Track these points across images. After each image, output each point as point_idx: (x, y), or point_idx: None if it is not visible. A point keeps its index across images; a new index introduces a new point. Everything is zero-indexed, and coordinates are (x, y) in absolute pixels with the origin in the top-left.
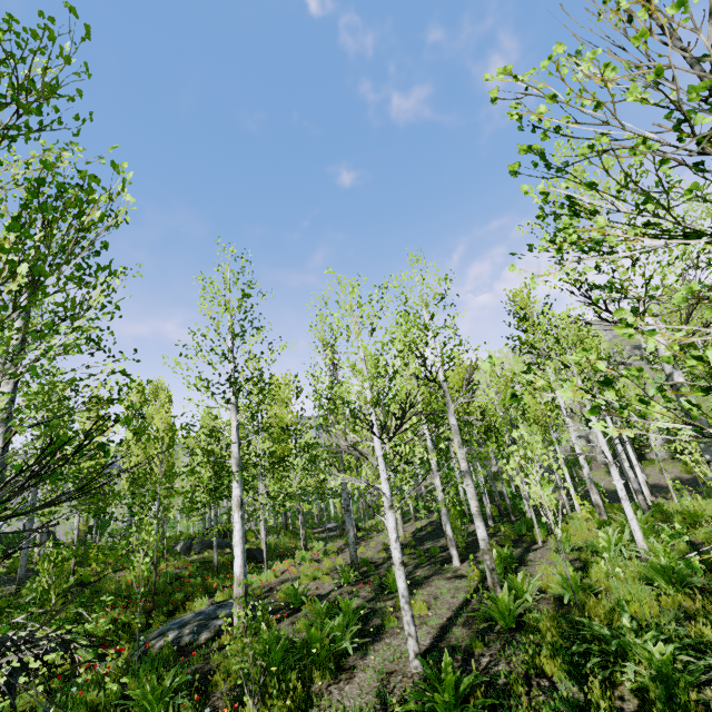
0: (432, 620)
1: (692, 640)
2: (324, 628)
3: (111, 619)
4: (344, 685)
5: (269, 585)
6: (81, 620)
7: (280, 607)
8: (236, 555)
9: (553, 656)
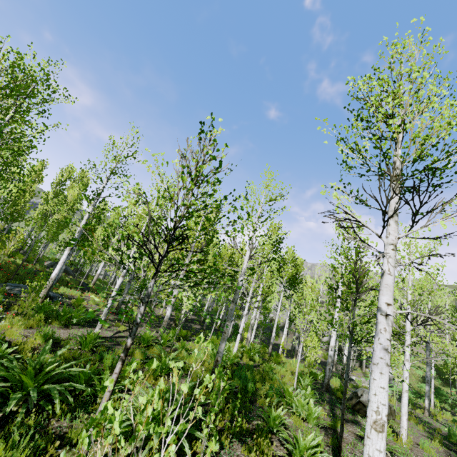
0: (122, 333)
1: (184, 364)
2: (72, 311)
3: None
4: (62, 329)
5: (74, 296)
6: None
7: (69, 304)
8: (56, 268)
9: (141, 353)
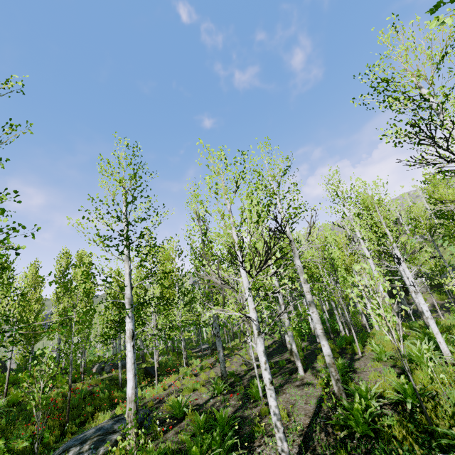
0: (293, 427)
1: None
2: (203, 442)
3: (31, 433)
4: None
5: (159, 397)
6: (5, 437)
7: (167, 418)
8: (128, 379)
9: None
